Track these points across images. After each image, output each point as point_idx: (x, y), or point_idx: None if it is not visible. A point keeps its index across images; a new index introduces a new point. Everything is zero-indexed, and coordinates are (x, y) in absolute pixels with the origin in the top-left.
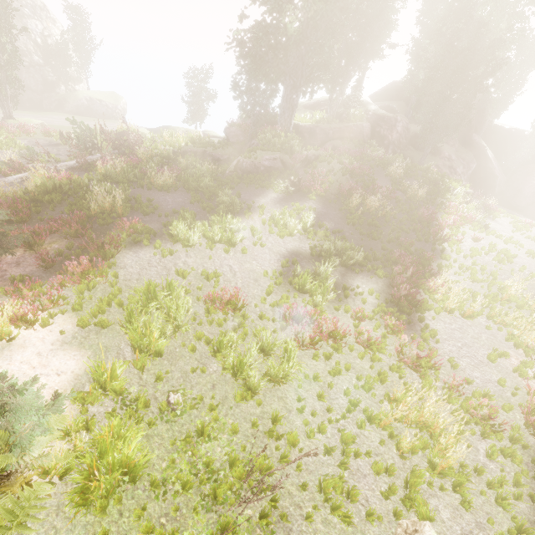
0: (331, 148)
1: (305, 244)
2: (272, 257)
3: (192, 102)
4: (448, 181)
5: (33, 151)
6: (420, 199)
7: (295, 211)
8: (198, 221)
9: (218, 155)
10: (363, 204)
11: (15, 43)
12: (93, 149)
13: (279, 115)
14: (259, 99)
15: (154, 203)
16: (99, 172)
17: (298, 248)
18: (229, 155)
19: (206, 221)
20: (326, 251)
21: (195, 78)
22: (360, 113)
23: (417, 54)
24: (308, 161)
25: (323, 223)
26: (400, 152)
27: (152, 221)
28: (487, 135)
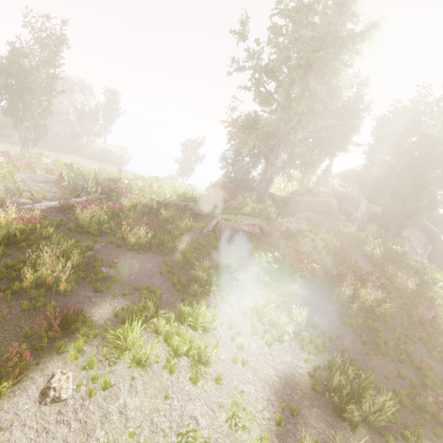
0: (303, 217)
1: (299, 360)
2: (259, 393)
3: (184, 162)
4: (429, 270)
5: (10, 191)
6: (411, 291)
7: (279, 297)
8: (161, 319)
9: (198, 210)
10: (354, 293)
11: (59, 106)
12: (81, 192)
13: (259, 184)
14: (242, 169)
15: (116, 269)
16: (76, 217)
17: (292, 370)
18: (208, 211)
19: (172, 307)
20: (335, 386)
21: (189, 146)
22: (329, 191)
23: (371, 153)
24: (289, 234)
25: (317, 323)
26: (364, 228)
27: (102, 304)
28: (435, 221)
